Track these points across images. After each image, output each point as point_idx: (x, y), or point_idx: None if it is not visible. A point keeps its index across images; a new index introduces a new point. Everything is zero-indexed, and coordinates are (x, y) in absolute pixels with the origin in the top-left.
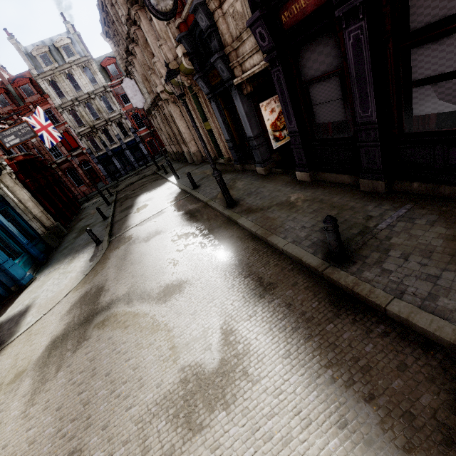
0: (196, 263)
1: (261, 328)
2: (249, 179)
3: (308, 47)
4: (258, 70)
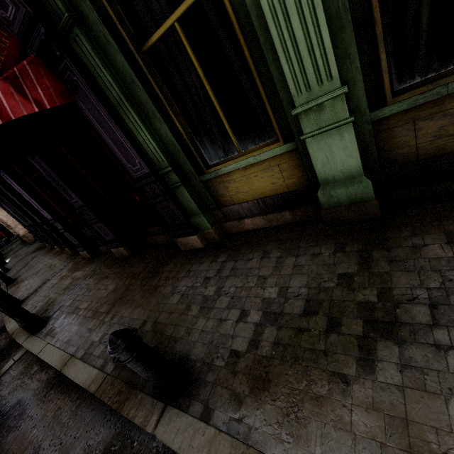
0: None
1: None
2: (41, 255)
3: None
4: None
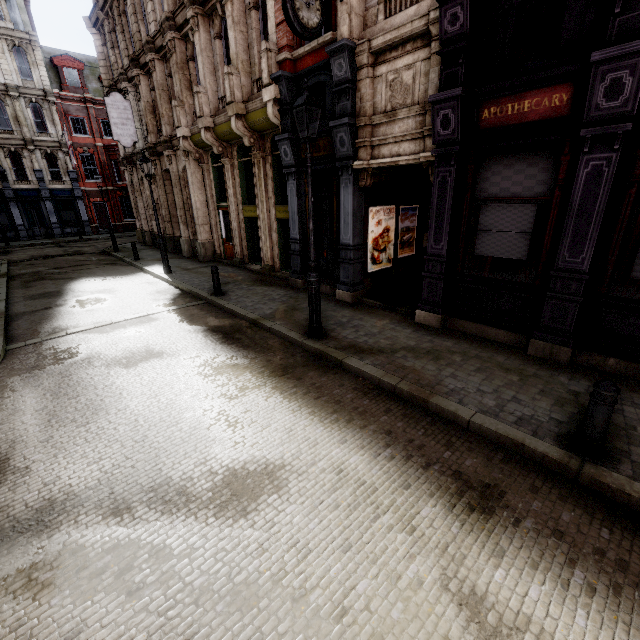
0: (289, 428)
1: (543, 587)
2: (325, 303)
3: (502, 159)
4: (405, 162)
